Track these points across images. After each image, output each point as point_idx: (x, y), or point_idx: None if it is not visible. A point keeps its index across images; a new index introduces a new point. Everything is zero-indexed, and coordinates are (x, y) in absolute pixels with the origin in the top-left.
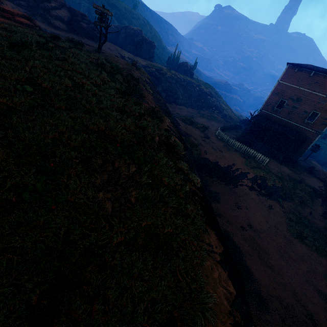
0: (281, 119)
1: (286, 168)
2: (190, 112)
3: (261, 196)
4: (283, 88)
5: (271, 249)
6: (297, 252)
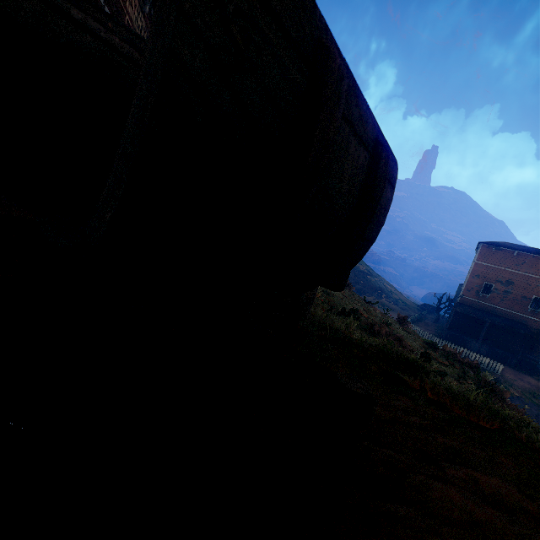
0: (493, 307)
1: (530, 377)
2: None
3: None
4: (483, 269)
5: None
6: None
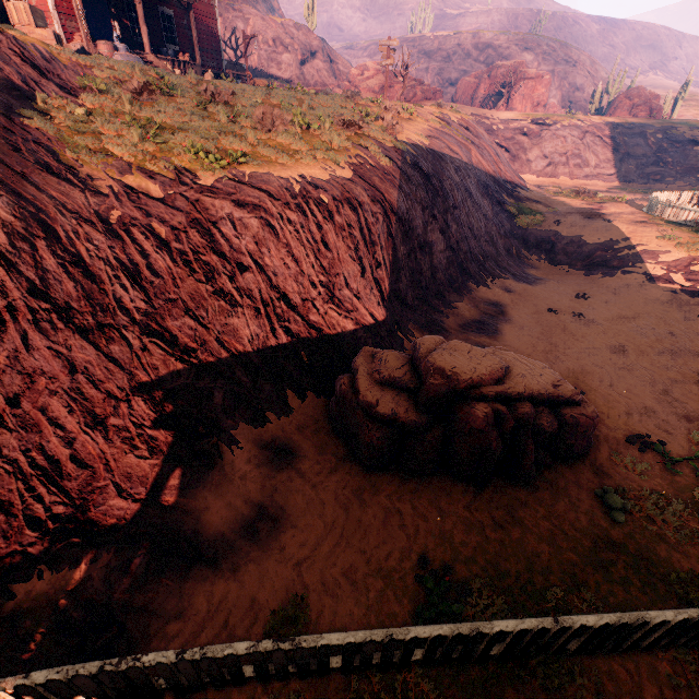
0: None
1: None
2: (612, 188)
3: (686, 297)
4: None
5: (597, 339)
6: (690, 363)
